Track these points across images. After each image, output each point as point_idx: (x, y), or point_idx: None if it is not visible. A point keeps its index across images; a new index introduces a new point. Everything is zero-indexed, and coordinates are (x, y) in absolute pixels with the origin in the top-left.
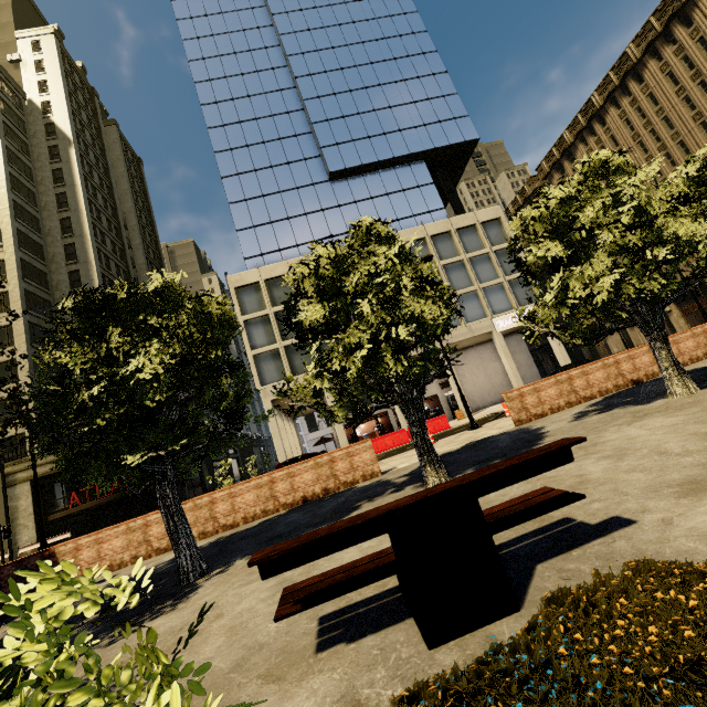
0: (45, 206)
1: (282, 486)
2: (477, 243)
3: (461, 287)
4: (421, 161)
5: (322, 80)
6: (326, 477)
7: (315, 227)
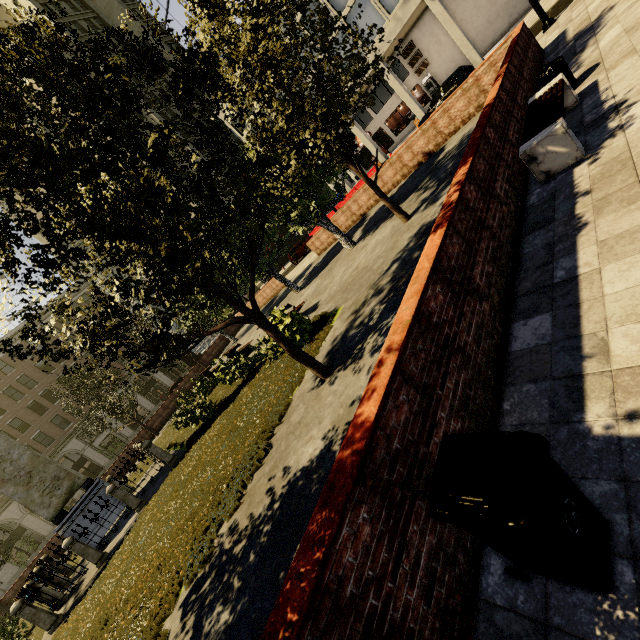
0: None
1: (265, 295)
2: None
3: None
4: None
5: None
6: (273, 290)
7: None
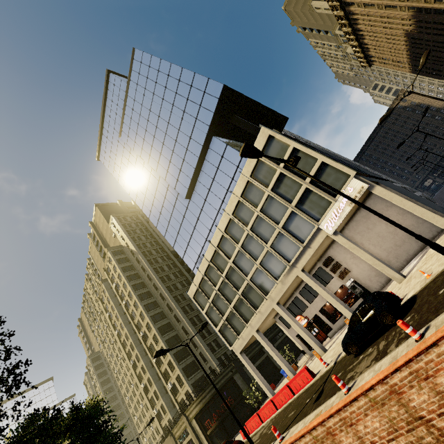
0: (148, 283)
1: None
2: (270, 171)
3: (282, 216)
4: (213, 139)
5: (153, 153)
6: None
7: (201, 231)
